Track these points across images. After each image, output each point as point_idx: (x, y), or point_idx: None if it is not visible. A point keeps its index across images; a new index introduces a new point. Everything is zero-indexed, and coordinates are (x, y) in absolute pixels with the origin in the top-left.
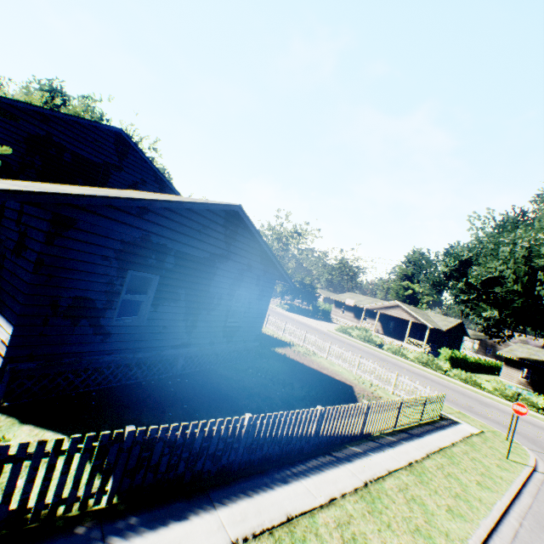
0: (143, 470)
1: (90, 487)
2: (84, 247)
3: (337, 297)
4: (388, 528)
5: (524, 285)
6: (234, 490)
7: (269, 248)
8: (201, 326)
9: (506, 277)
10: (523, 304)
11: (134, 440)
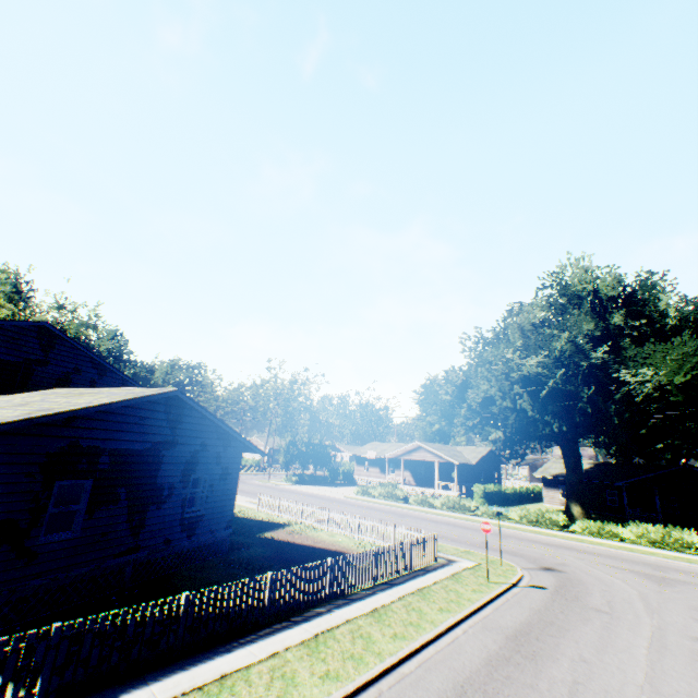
0: (73, 666)
1: (18, 689)
2: (5, 469)
3: (357, 452)
4: (322, 661)
5: (513, 399)
6: (171, 668)
7: (224, 422)
8: (151, 524)
9: (492, 396)
10: (516, 419)
11: (62, 636)
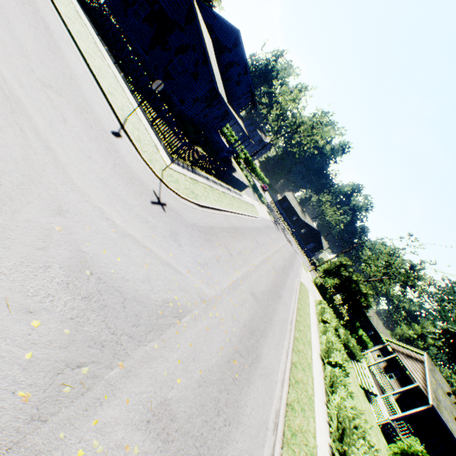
0: None
1: None
2: None
3: None
4: None
5: None
6: None
7: (204, 38)
8: (156, 53)
9: None
10: None
11: None
